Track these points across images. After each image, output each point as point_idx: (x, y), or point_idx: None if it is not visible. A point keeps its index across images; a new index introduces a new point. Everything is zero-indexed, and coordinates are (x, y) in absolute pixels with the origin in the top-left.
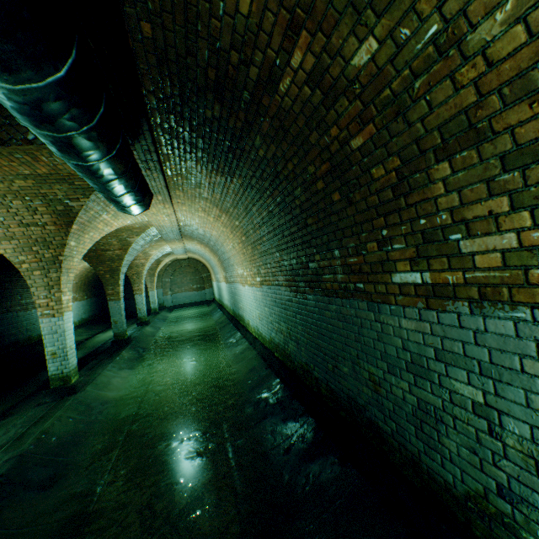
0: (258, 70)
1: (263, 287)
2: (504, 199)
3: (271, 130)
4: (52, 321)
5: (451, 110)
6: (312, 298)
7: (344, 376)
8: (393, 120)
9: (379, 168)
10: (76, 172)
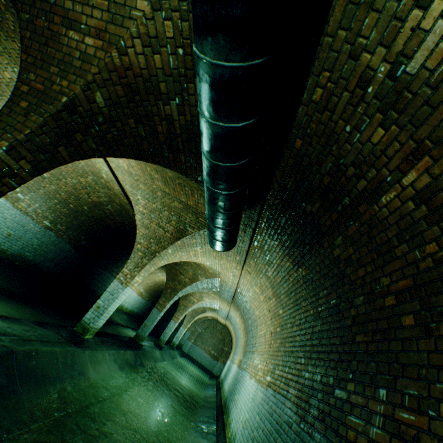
0: (366, 182)
1: (268, 389)
2: None
3: (356, 233)
4: (118, 285)
5: None
6: (319, 438)
7: None
8: None
9: None
10: (205, 212)
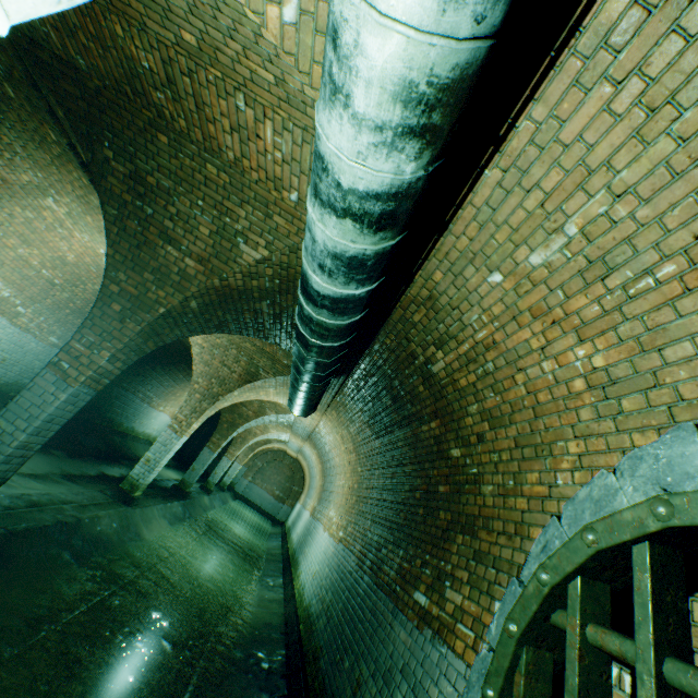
0: (416, 410)
1: (339, 544)
2: (467, 573)
3: (410, 438)
4: (172, 435)
5: (471, 510)
6: (367, 580)
7: (342, 670)
8: (456, 493)
9: (443, 512)
10: (283, 361)
